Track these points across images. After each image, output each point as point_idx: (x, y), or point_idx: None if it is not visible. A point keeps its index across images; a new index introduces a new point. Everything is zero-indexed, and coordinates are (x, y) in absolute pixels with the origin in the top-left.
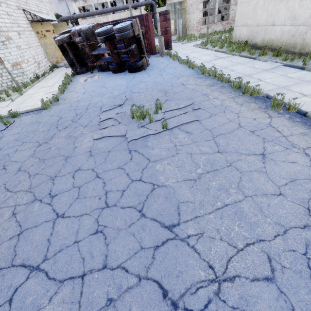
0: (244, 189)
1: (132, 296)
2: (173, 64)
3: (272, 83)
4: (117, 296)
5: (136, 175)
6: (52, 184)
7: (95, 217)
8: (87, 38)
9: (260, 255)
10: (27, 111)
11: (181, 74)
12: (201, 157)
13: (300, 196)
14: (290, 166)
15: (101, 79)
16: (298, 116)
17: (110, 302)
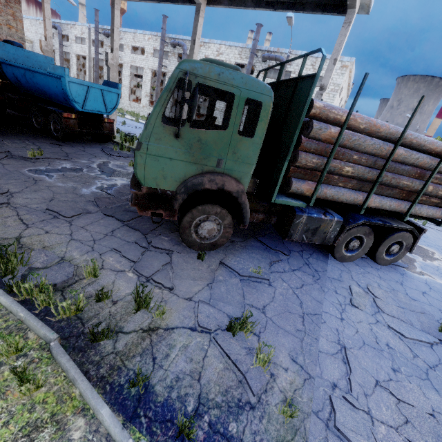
0: None
1: None
2: None
3: None
4: None
5: None
6: None
7: None
8: None
9: None
10: None
11: None
12: (441, 237)
13: None
14: None
15: None
16: None
17: None
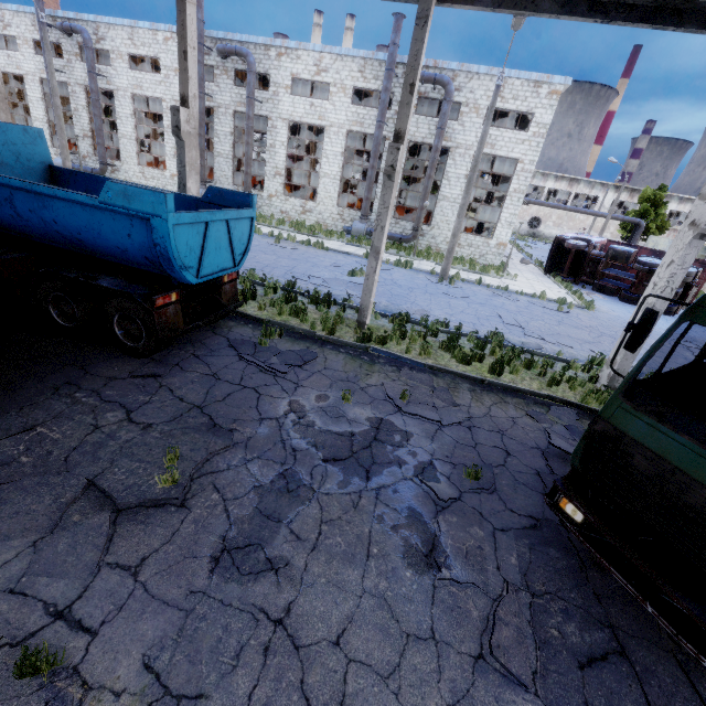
0: None
1: None
2: None
3: None
4: None
5: None
6: None
7: None
8: (614, 257)
9: None
10: (568, 303)
11: None
12: None
13: None
14: None
15: (614, 303)
16: None
17: None
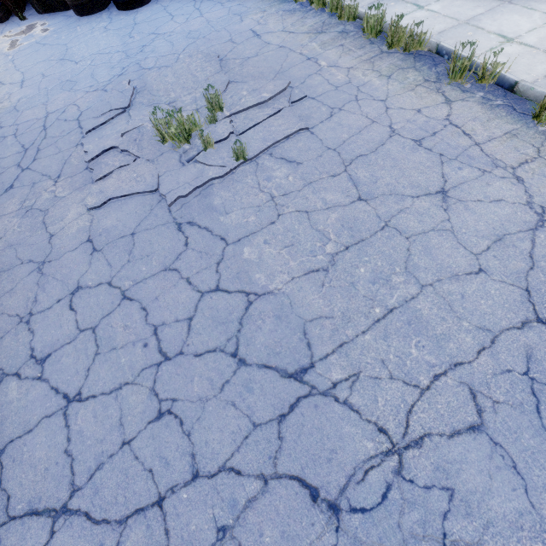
0: (418, 272)
1: (260, 513)
2: None
3: (444, 13)
4: (233, 519)
5: (206, 280)
6: (30, 333)
7: (147, 386)
8: None
9: (458, 391)
10: None
11: (247, 5)
12: (328, 217)
13: (513, 268)
14: (492, 210)
15: (54, 36)
16: (499, 94)
17: (224, 534)
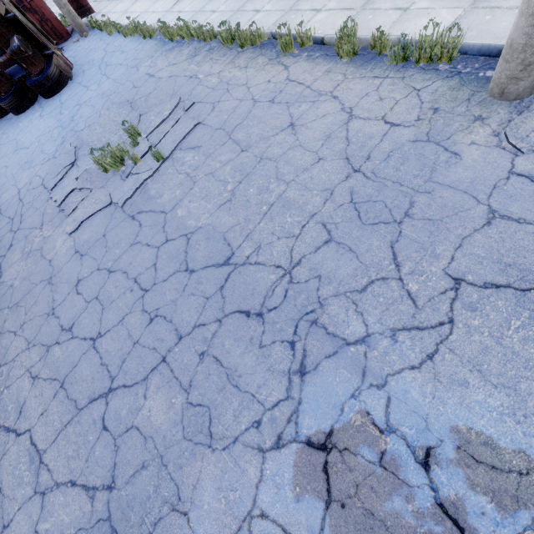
0: (284, 176)
1: (220, 337)
2: (115, 43)
3: (274, 9)
4: (207, 346)
5: (159, 239)
6: (57, 319)
7: (139, 310)
8: None
9: (316, 228)
10: None
11: (139, 57)
12: (225, 170)
13: (338, 150)
14: (322, 122)
15: (4, 137)
16: (316, 50)
17: (203, 355)
